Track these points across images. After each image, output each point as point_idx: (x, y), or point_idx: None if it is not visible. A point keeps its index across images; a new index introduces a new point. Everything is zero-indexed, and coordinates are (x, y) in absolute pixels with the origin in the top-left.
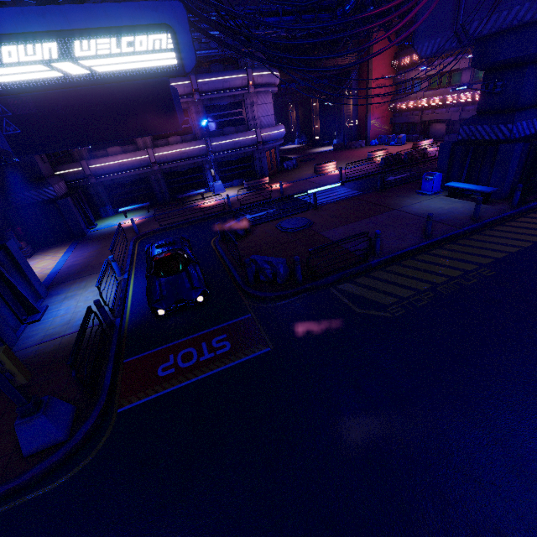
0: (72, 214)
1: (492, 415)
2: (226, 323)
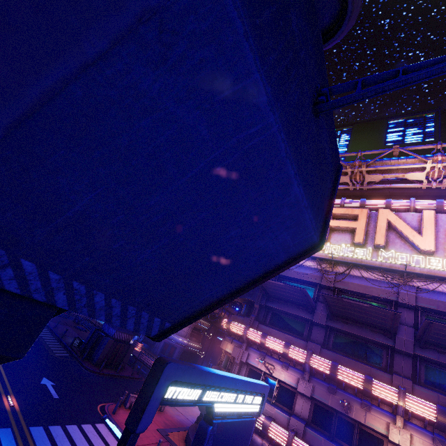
0: None
1: None
2: None
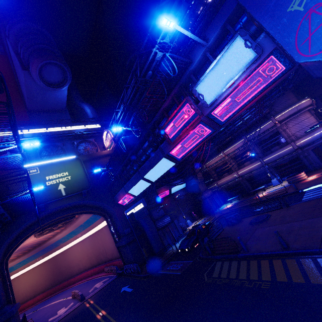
0: (208, 204)
1: (169, 319)
2: (187, 261)
